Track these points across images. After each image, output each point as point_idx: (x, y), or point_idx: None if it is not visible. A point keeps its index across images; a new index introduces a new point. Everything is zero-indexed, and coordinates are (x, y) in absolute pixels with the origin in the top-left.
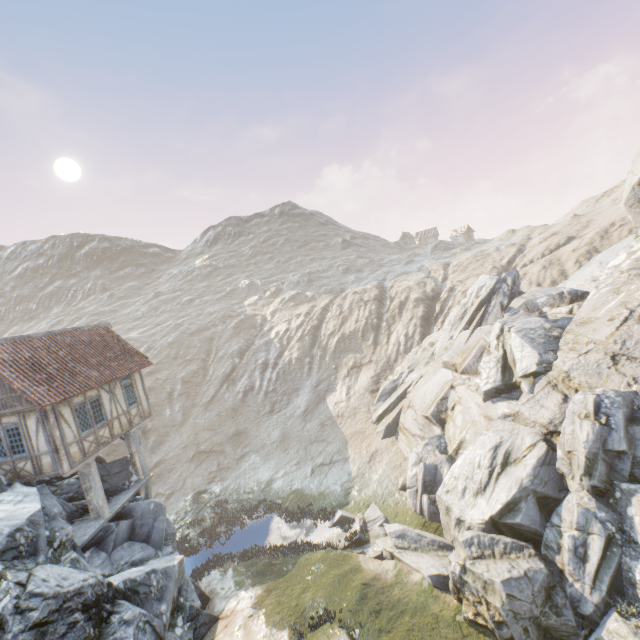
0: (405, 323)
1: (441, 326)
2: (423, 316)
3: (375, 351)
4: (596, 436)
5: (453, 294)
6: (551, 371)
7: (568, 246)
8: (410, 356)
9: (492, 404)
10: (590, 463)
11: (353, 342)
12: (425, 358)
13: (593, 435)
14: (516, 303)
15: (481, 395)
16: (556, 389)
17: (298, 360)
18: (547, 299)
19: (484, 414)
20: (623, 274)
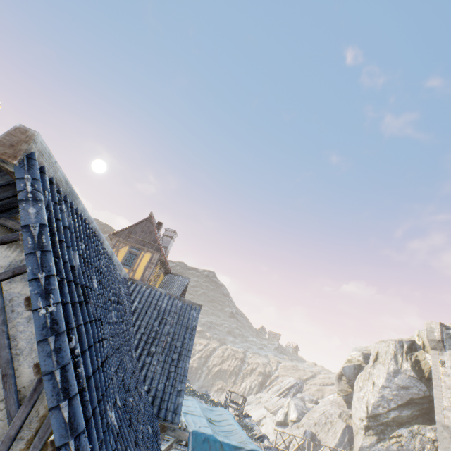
0: (251, 380)
1: (267, 391)
2: (260, 382)
3: (233, 386)
4: (301, 440)
5: (277, 379)
6: (299, 422)
7: (330, 386)
8: (249, 398)
9: (277, 427)
10: (297, 448)
11: (224, 375)
12: (256, 402)
13: (301, 439)
14: (299, 395)
15: (275, 423)
16: (298, 428)
17: (196, 368)
18: (308, 399)
19: (273, 430)
20: (329, 401)
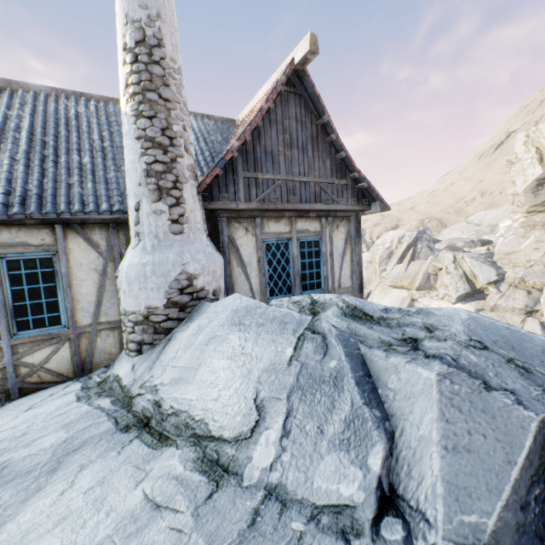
0: None
1: None
2: None
3: None
4: None
5: None
6: (505, 279)
7: (403, 228)
8: None
9: (463, 305)
10: None
11: None
12: None
13: None
14: (440, 246)
15: (451, 300)
16: (518, 288)
17: None
18: (464, 244)
19: None
20: (519, 229)
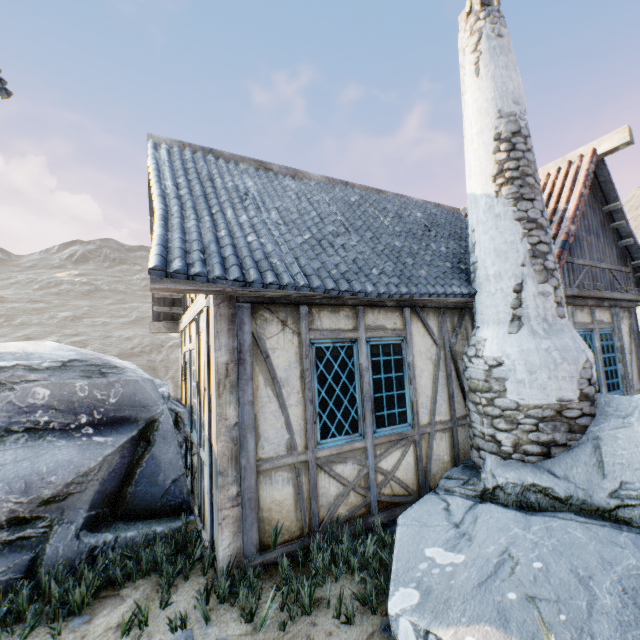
0: None
1: None
2: None
3: None
4: None
5: None
6: None
7: None
8: None
9: None
10: None
11: None
12: None
13: None
14: None
15: None
16: None
17: None
18: None
19: None
20: None
